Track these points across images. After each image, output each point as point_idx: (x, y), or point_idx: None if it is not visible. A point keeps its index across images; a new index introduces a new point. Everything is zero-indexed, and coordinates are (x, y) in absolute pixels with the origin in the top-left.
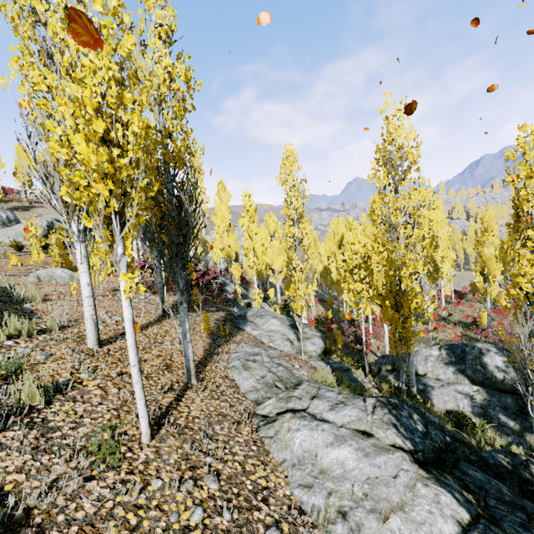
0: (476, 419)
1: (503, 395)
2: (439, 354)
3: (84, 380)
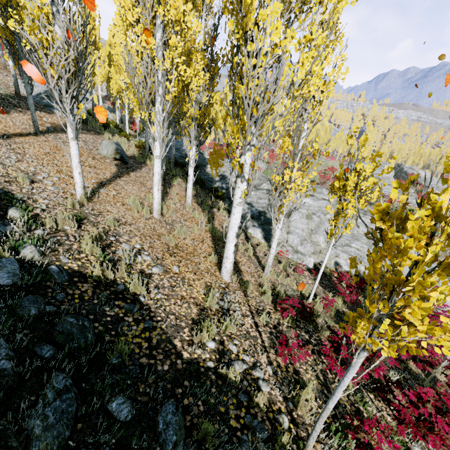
0: None
1: None
2: None
3: None
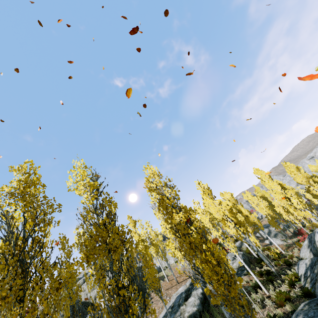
0: (302, 276)
1: (314, 259)
2: (306, 242)
3: (163, 286)
